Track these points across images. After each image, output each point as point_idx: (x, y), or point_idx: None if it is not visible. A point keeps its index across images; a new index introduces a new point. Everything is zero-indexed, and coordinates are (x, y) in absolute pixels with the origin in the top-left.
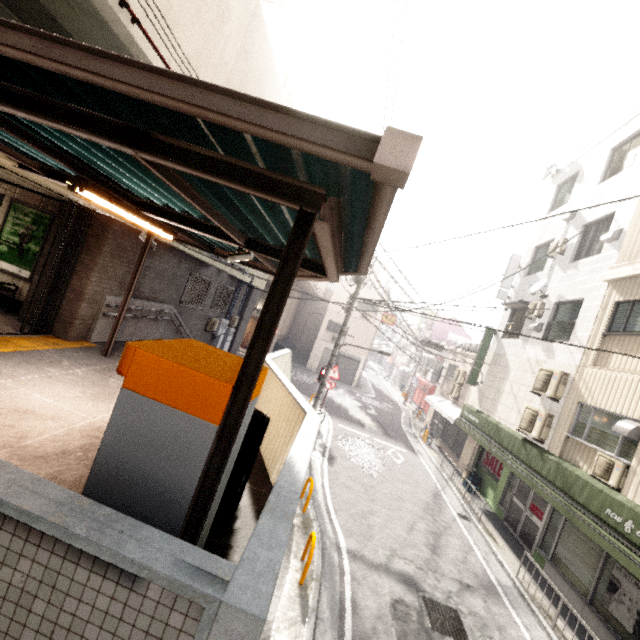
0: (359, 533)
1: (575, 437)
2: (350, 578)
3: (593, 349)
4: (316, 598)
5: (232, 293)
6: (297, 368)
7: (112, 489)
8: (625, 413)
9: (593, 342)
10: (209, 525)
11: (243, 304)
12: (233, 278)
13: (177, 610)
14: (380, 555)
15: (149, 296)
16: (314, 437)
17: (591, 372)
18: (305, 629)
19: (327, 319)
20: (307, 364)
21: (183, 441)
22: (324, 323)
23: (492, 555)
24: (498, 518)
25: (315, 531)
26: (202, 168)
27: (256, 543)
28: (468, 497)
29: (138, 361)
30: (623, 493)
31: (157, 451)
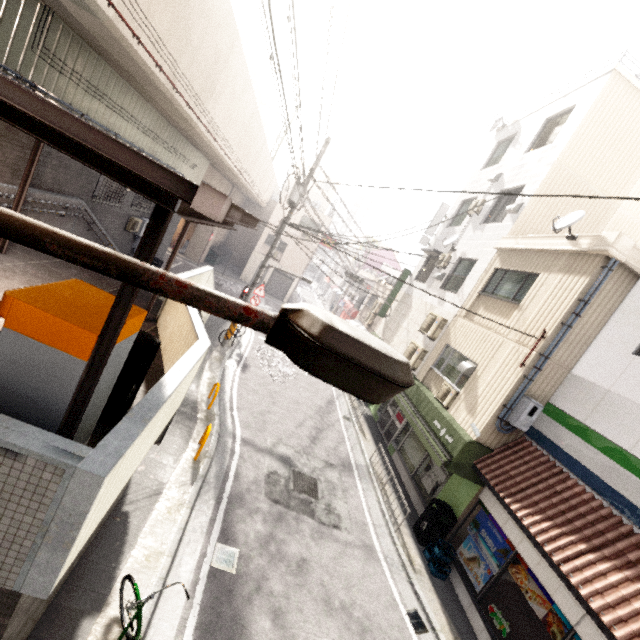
0: (255, 426)
1: (436, 369)
2: (238, 457)
3: (459, 307)
4: (206, 469)
5: None
6: (230, 278)
7: (2, 397)
8: (469, 356)
9: (471, 298)
10: (95, 421)
11: None
12: None
13: (47, 471)
14: (268, 442)
15: (52, 187)
16: (195, 361)
17: (461, 322)
18: (192, 488)
19: (267, 232)
20: (241, 275)
21: (59, 370)
22: (263, 236)
23: (358, 445)
24: (374, 421)
25: (216, 424)
26: (68, 149)
27: (112, 437)
28: (356, 404)
29: (16, 308)
30: (449, 411)
31: (38, 375)
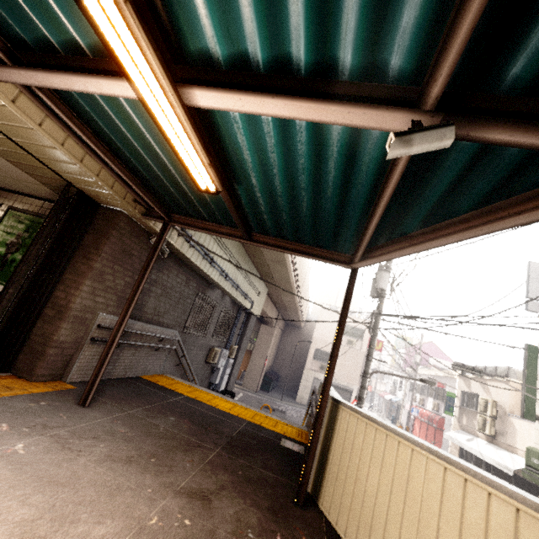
0: None
1: None
2: None
3: None
4: None
5: (233, 320)
6: (288, 402)
7: None
8: None
9: None
10: None
11: (241, 332)
12: (234, 303)
13: None
14: None
15: (152, 318)
16: None
17: None
18: None
19: (313, 347)
20: (297, 396)
21: None
22: (310, 351)
23: None
24: None
25: None
26: None
27: None
28: None
29: None
30: None
31: None
